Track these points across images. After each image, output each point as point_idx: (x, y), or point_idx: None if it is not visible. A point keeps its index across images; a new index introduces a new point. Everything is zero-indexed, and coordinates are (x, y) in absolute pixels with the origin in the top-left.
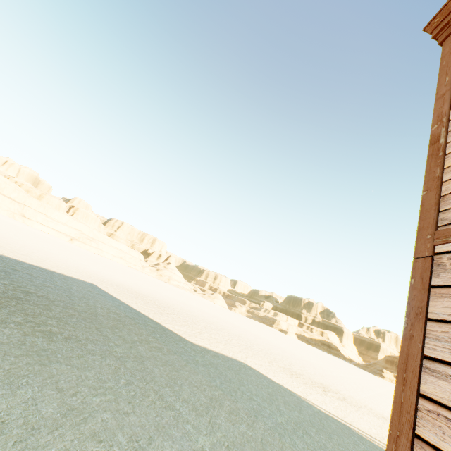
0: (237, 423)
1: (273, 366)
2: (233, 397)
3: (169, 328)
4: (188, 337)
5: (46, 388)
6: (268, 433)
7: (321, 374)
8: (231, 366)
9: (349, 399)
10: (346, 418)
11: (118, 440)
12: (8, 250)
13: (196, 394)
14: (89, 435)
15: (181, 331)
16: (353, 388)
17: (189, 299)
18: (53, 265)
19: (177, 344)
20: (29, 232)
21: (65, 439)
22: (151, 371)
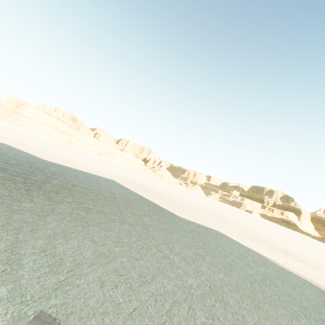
0: (216, 271)
1: (242, 234)
2: (212, 254)
3: (164, 207)
4: (177, 213)
5: (86, 240)
6: (241, 281)
7: (282, 242)
8: (209, 233)
9: (308, 262)
10: (307, 276)
11: (131, 275)
12: (63, 161)
13: (184, 250)
14: (113, 270)
15: (172, 209)
16: (311, 254)
17: (176, 190)
18: (88, 169)
19: (170, 217)
20: (75, 151)
21: (98, 272)
22: (152, 234)
